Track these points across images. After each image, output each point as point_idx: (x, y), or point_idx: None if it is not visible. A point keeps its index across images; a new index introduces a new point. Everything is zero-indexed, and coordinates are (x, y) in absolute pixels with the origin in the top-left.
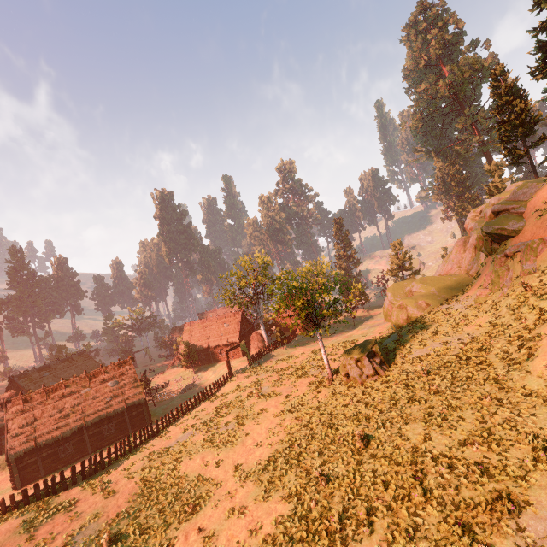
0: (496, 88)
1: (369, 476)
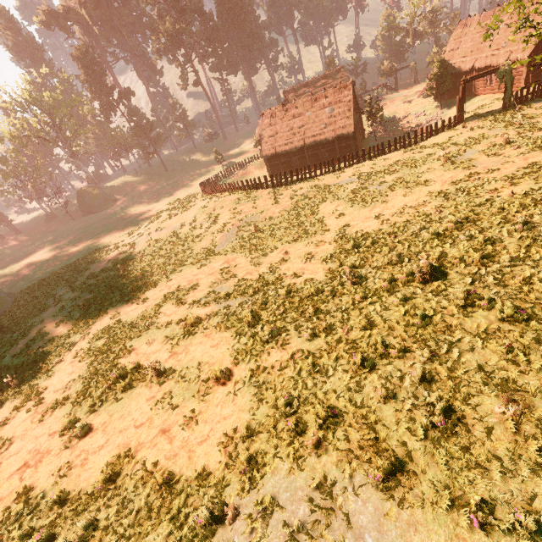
0: None
1: (375, 308)
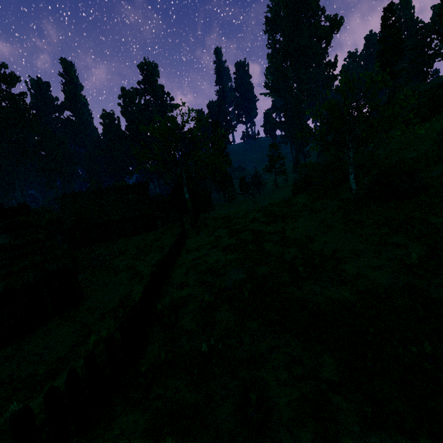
0: (384, 22)
1: None
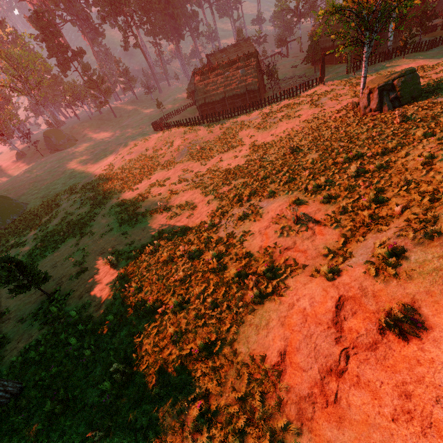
0: None
1: (269, 165)
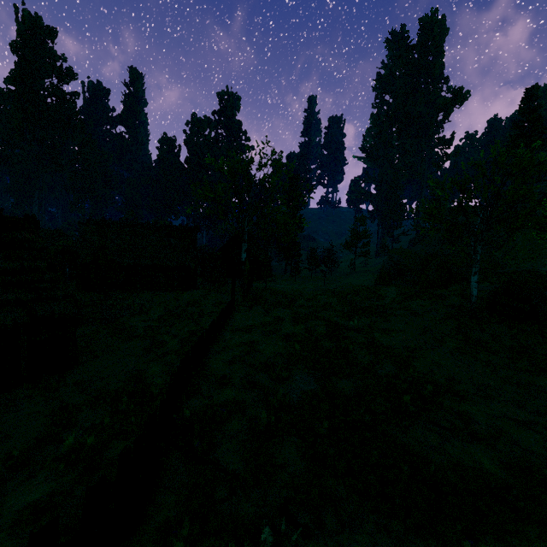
0: (523, 104)
1: None
